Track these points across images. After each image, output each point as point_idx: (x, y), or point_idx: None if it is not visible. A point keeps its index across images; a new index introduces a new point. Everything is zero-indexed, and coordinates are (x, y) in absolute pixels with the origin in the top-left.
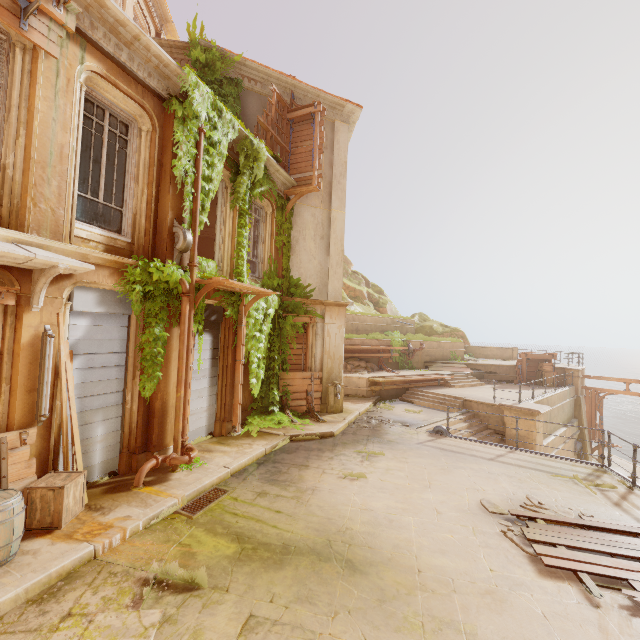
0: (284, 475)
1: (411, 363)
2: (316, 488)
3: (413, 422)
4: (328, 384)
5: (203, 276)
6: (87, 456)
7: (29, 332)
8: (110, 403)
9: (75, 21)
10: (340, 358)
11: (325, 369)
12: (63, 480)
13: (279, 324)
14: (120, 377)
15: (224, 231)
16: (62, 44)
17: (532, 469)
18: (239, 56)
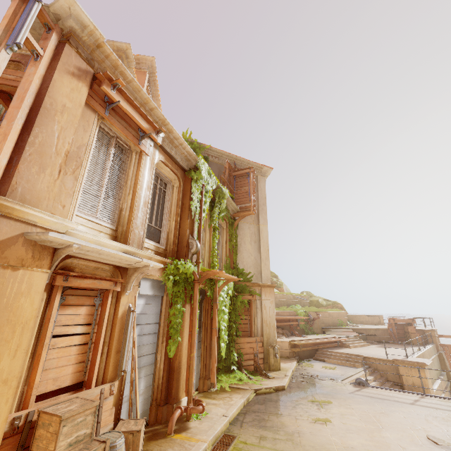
0: (268, 422)
1: (312, 329)
2: (299, 431)
3: (335, 376)
4: (268, 346)
5: (201, 269)
6: (134, 407)
7: (122, 309)
8: (148, 362)
9: (161, 140)
10: (274, 325)
11: (265, 334)
12: (135, 425)
13: (233, 301)
14: (154, 342)
15: (204, 240)
16: (151, 149)
17: (447, 410)
18: (208, 146)
